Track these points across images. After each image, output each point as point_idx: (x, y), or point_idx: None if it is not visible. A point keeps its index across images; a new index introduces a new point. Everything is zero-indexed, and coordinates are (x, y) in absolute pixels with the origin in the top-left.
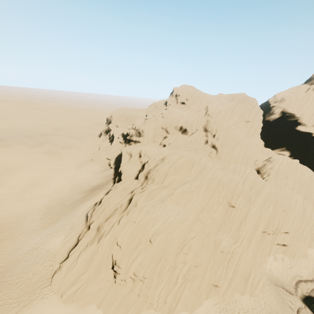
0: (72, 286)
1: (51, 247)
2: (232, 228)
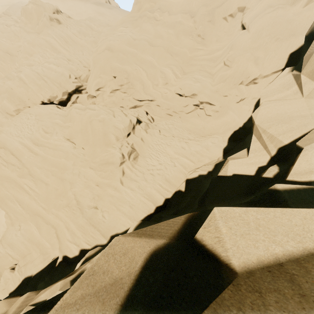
0: None
1: None
2: None
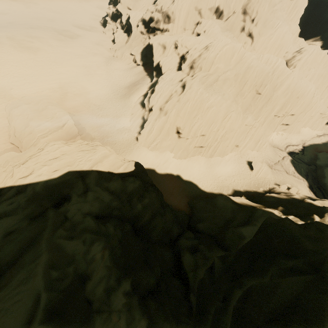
0: (153, 142)
1: (124, 125)
2: (255, 110)
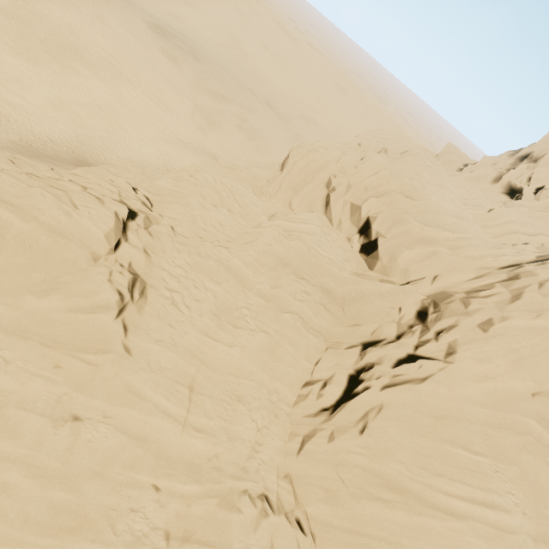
0: None
1: None
2: None
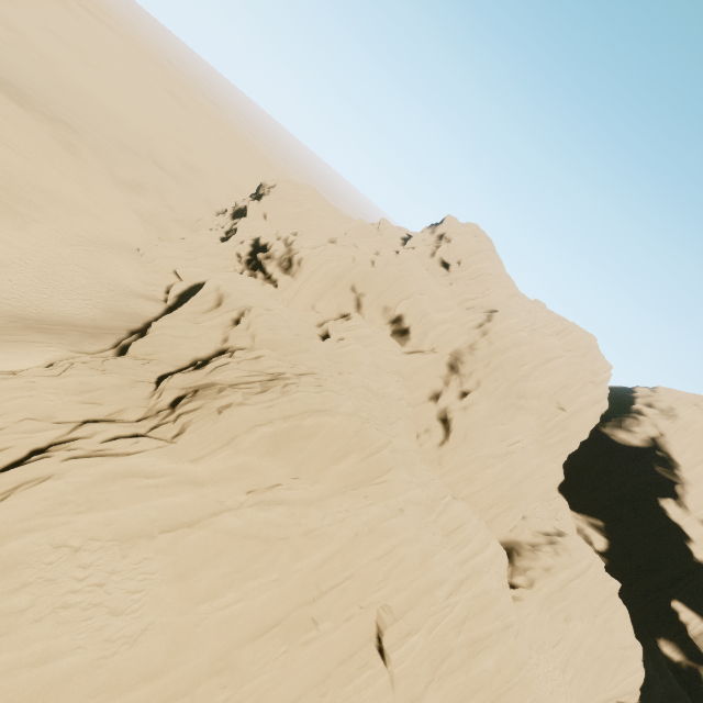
0: None
1: None
2: None
